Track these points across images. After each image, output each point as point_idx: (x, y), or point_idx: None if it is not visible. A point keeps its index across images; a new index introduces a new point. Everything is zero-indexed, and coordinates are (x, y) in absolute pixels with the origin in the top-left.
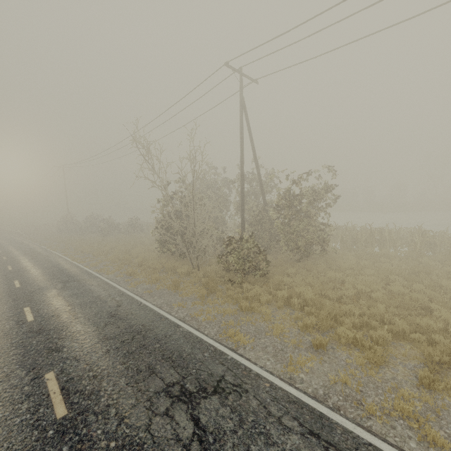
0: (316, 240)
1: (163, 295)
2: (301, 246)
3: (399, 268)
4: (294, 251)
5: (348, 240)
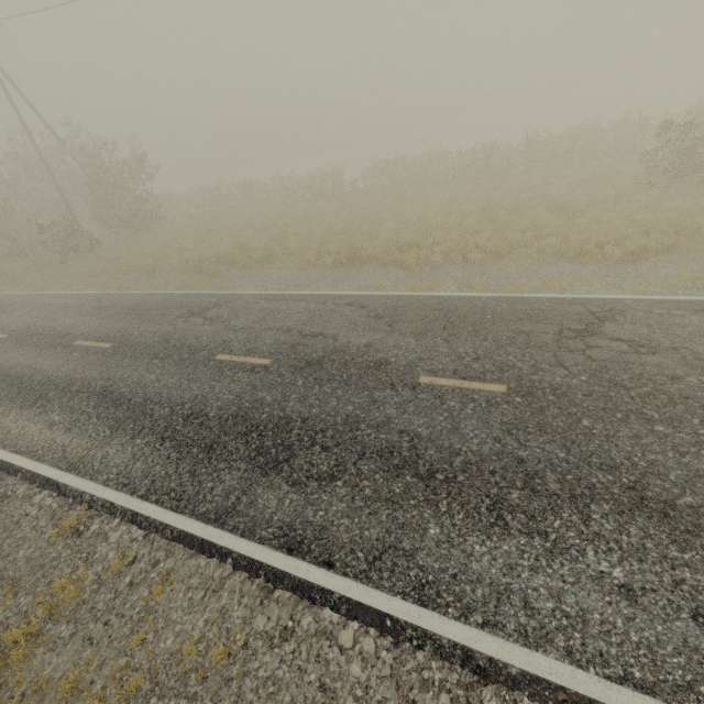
0: (139, 211)
1: (1, 287)
2: (125, 220)
3: (208, 221)
4: (130, 225)
5: (206, 203)
